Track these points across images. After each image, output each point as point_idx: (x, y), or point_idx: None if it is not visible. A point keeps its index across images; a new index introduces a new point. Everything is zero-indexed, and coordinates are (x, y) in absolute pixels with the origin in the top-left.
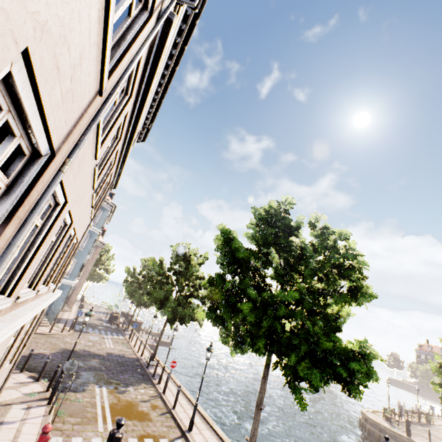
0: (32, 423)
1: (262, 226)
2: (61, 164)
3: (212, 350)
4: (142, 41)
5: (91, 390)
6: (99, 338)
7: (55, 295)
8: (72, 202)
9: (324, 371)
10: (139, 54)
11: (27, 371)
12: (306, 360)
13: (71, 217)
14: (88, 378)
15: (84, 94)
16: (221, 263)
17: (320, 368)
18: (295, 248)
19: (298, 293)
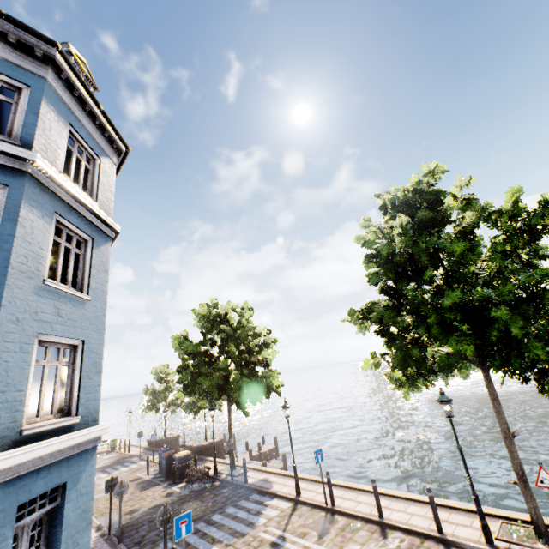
0: None
1: None
2: None
3: None
4: None
5: None
6: None
7: None
8: None
9: None
10: None
11: None
12: None
13: None
14: None
15: None
16: None
17: None
18: None
19: None
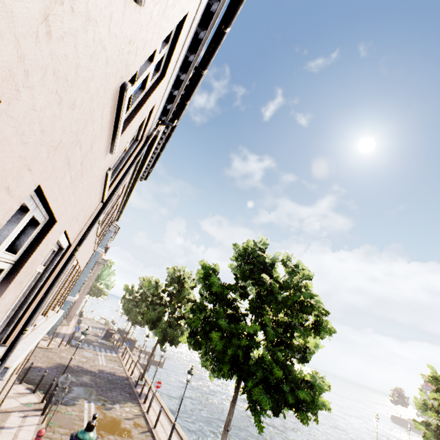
0: (27, 429)
1: (239, 262)
2: (74, 246)
3: (192, 373)
4: (135, 154)
5: (80, 405)
6: (93, 354)
7: (58, 316)
8: (79, 254)
9: (274, 397)
10: (130, 170)
11: (26, 382)
12: (260, 385)
13: (77, 261)
14: (79, 393)
15: (91, 211)
16: (201, 294)
17: (270, 393)
18: (265, 284)
19: (259, 326)
